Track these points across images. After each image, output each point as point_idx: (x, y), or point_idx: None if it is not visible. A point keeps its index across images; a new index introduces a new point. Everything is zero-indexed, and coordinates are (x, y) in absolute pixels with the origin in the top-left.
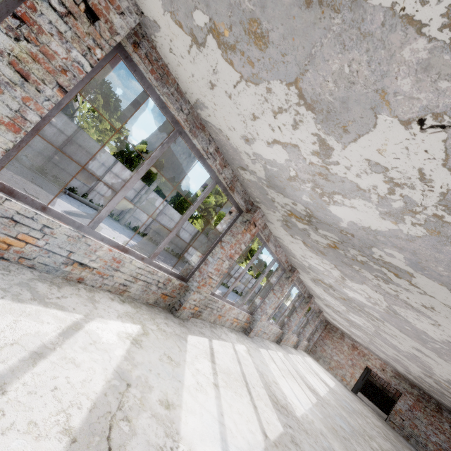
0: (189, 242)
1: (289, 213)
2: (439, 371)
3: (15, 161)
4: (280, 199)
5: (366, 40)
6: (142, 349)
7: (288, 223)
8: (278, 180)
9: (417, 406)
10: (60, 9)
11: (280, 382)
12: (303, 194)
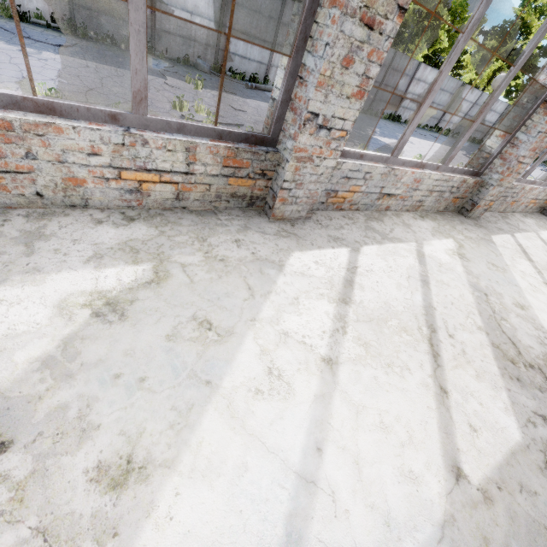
0: (406, 90)
1: None
2: None
3: (196, 70)
4: None
5: None
6: (470, 262)
7: None
8: None
9: None
10: None
11: None
12: None
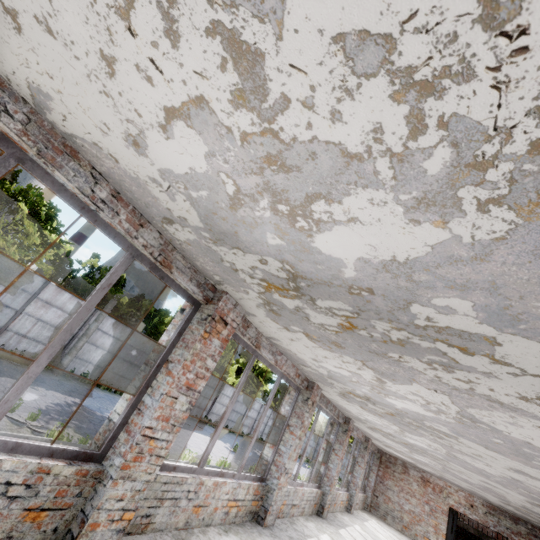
0: None
1: (265, 284)
2: None
3: None
4: (241, 262)
5: None
6: None
7: (272, 305)
8: (220, 217)
9: None
10: None
11: None
12: (266, 232)
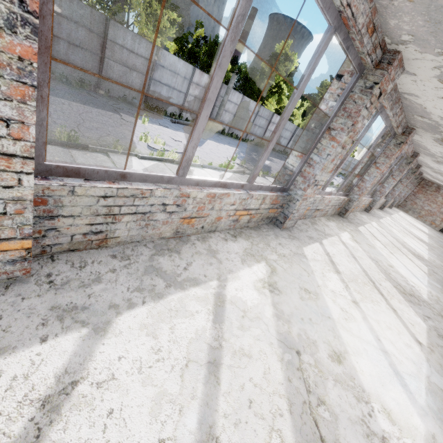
0: (266, 128)
1: None
2: None
3: (132, 107)
4: None
5: None
6: (361, 244)
7: None
8: None
9: None
10: (368, 106)
11: (405, 241)
12: None
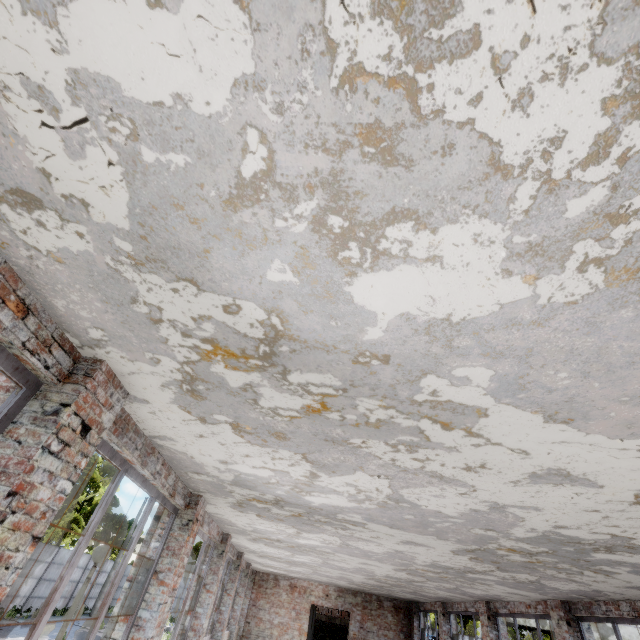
0: None
1: (251, 498)
2: (380, 571)
3: None
4: (243, 491)
5: (356, 455)
6: None
7: (244, 504)
8: (251, 482)
9: (365, 615)
10: (57, 448)
11: None
12: (278, 490)
